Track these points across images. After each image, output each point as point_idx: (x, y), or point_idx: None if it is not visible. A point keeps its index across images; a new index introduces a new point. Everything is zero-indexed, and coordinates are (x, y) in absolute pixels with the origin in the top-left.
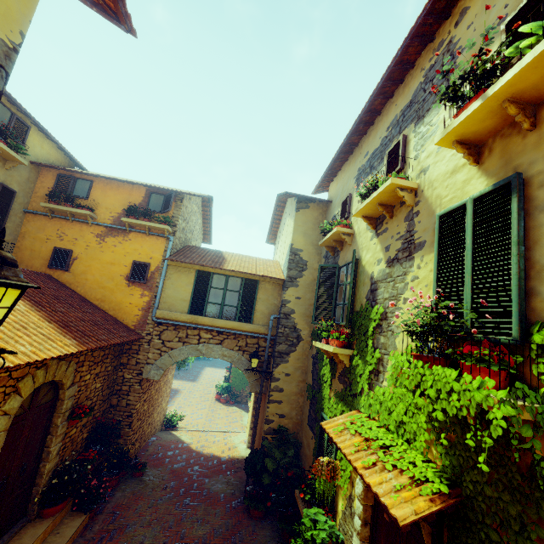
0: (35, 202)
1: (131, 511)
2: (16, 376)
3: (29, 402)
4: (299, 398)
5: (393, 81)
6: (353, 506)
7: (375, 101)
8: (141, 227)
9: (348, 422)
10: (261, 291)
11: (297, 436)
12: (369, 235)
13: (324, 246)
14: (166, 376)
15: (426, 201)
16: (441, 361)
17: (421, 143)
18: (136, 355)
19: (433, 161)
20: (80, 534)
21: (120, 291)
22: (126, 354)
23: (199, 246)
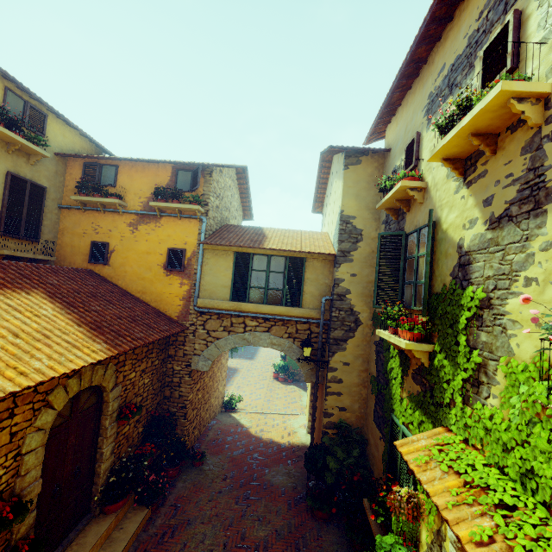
0: (67, 196)
1: (191, 504)
2: (44, 389)
3: (69, 410)
4: (362, 389)
5: None
6: (443, 546)
7: None
8: (172, 210)
9: (435, 448)
10: (309, 270)
11: (362, 431)
12: (452, 186)
13: (382, 209)
14: (219, 362)
15: None
16: None
17: None
18: (182, 347)
19: None
20: (143, 528)
21: (159, 281)
22: (172, 345)
23: (239, 224)
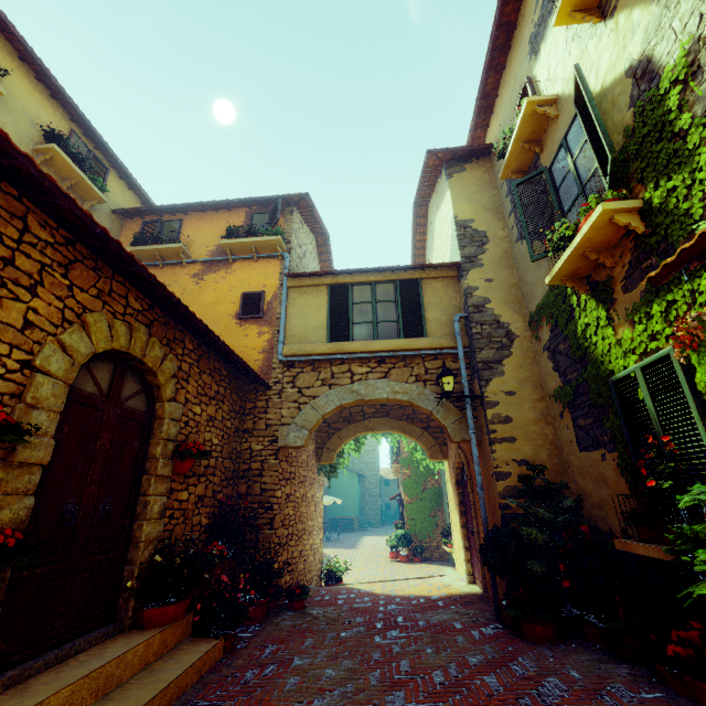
0: None
1: (296, 644)
2: (81, 301)
3: (107, 386)
4: (544, 427)
5: None
6: None
7: None
8: (246, 253)
9: None
10: (427, 294)
11: (565, 494)
12: (591, 46)
13: (505, 204)
14: (312, 488)
15: None
16: None
17: None
18: (264, 415)
19: None
20: (210, 670)
21: (230, 334)
22: (249, 415)
23: None
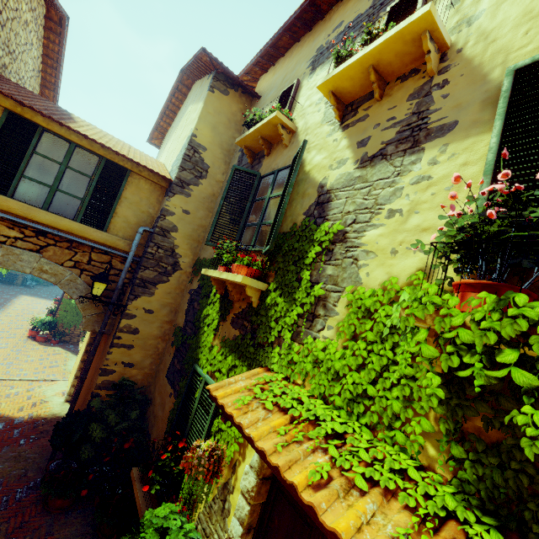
0: None
1: None
2: None
3: None
4: (160, 343)
5: None
6: (228, 500)
7: None
8: None
9: (258, 387)
10: (130, 188)
11: (147, 390)
12: (326, 130)
13: (236, 155)
14: None
15: (468, 62)
16: (531, 300)
17: None
18: None
19: (496, 1)
20: None
21: None
22: None
23: None
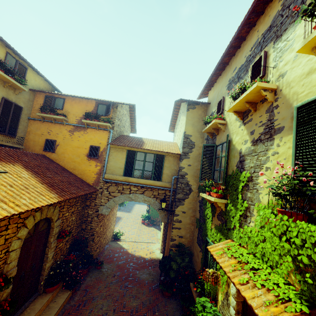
0: (34, 113)
1: (95, 289)
2: (23, 216)
3: (33, 230)
4: (191, 226)
5: (256, 13)
6: (229, 299)
7: (242, 30)
8: (93, 125)
9: (226, 248)
10: (166, 162)
11: (190, 249)
12: (238, 124)
13: (205, 132)
14: (112, 211)
15: (284, 97)
16: (302, 216)
17: (279, 55)
18: (94, 200)
19: (290, 67)
20: (67, 302)
21: (83, 163)
22: (88, 199)
23: (128, 135)
